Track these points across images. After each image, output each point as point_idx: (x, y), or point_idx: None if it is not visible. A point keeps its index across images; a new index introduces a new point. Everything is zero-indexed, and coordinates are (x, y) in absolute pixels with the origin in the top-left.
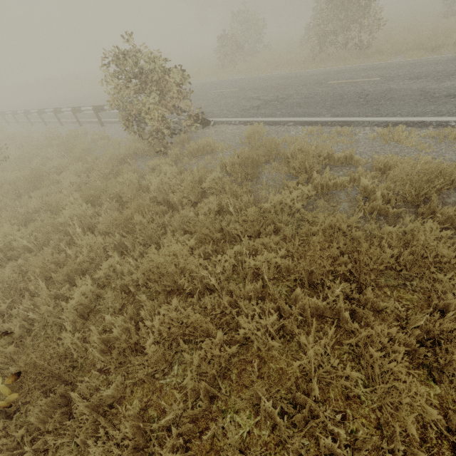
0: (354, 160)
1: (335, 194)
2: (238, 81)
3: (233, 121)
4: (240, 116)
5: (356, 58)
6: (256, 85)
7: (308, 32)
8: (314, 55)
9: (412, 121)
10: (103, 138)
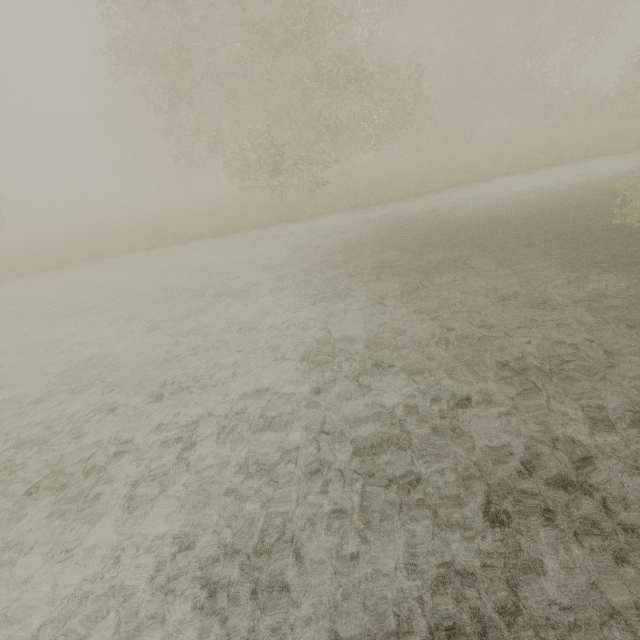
0: None
1: None
2: None
3: None
4: None
5: None
6: None
7: None
8: None
9: None
10: None
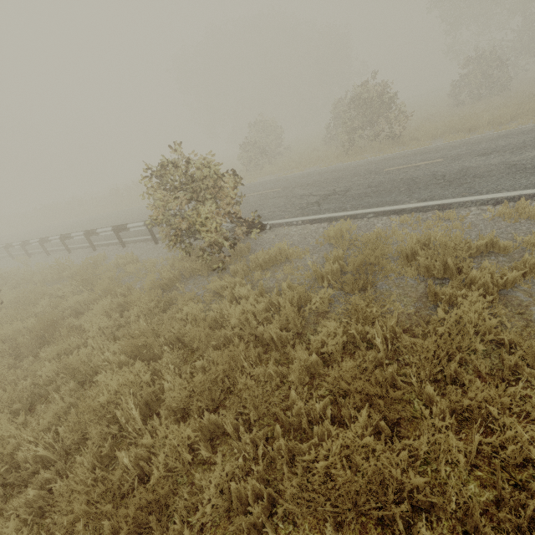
0: (497, 247)
1: (508, 296)
2: (274, 181)
3: (294, 221)
4: (301, 215)
5: (392, 146)
6: (300, 183)
7: (330, 131)
8: (346, 149)
9: (526, 194)
10: (131, 261)
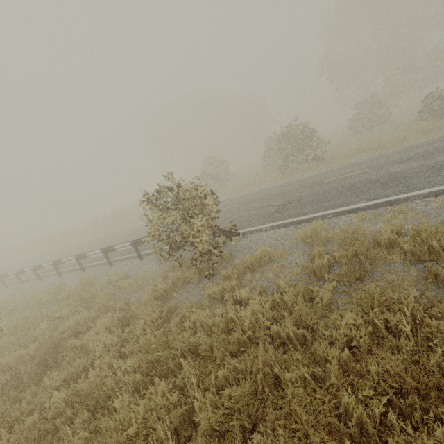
0: None
1: None
2: (232, 200)
3: (263, 228)
4: (267, 222)
5: (319, 165)
6: (255, 198)
7: (266, 160)
8: (282, 171)
9: None
10: (122, 277)
